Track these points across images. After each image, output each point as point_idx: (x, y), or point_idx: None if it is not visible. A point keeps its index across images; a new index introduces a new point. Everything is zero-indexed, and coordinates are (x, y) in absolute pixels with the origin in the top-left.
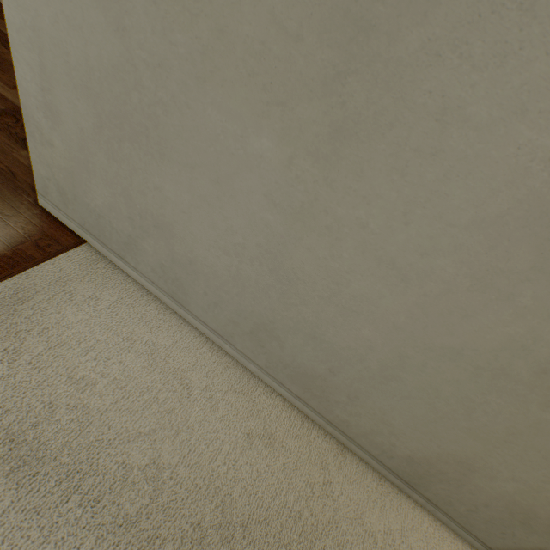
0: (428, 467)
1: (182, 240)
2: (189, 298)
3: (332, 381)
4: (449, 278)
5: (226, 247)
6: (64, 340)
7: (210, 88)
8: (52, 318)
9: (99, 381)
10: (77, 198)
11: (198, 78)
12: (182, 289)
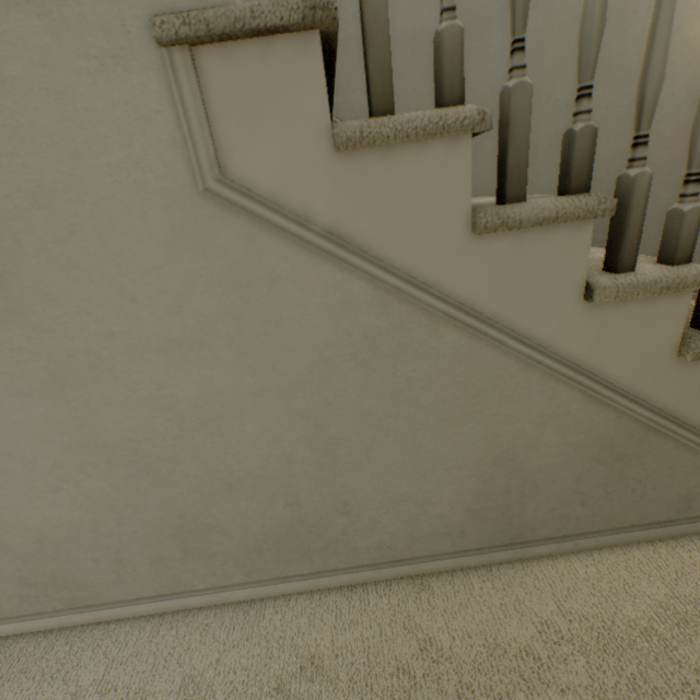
0: (492, 501)
1: (4, 525)
2: (91, 587)
3: (308, 514)
4: (222, 308)
5: (47, 484)
6: None
7: None
8: None
9: None
10: None
11: None
12: (72, 583)
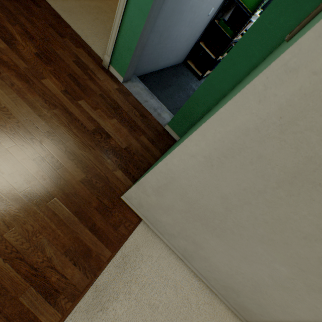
0: None
1: (206, 252)
2: (193, 261)
3: (258, 316)
4: None
5: (231, 267)
6: (144, 284)
7: (265, 245)
8: (138, 271)
9: (159, 305)
10: (149, 211)
11: (261, 240)
12: (192, 258)
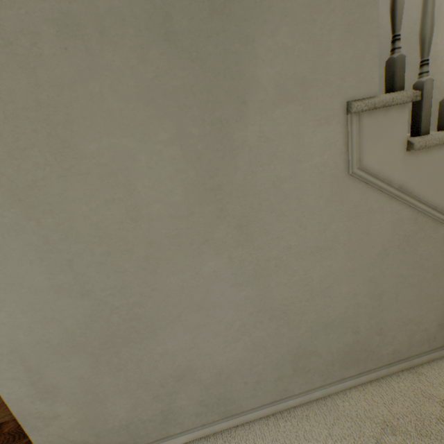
0: None
1: (203, 366)
2: (237, 401)
3: (361, 337)
4: (344, 228)
5: (233, 337)
6: None
7: (161, 270)
8: None
9: None
10: (100, 434)
11: (151, 272)
12: (228, 401)
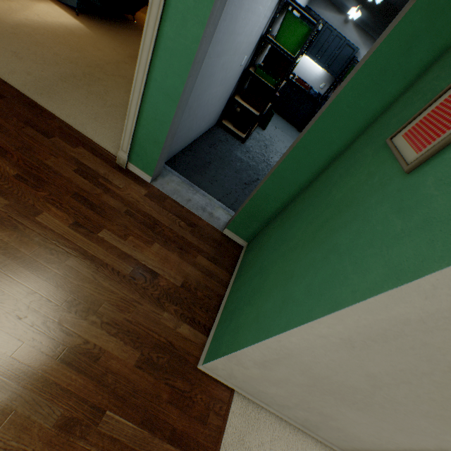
0: None
1: (340, 423)
2: (319, 431)
3: None
4: None
5: (380, 437)
6: None
7: (431, 419)
8: None
9: None
10: (246, 382)
11: (425, 415)
12: (317, 427)
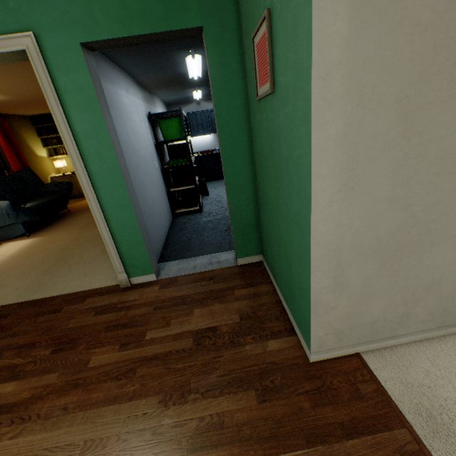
0: None
1: (447, 281)
2: (454, 315)
3: None
4: None
5: None
6: None
7: None
8: (452, 406)
9: None
10: (353, 326)
11: None
12: (448, 313)
